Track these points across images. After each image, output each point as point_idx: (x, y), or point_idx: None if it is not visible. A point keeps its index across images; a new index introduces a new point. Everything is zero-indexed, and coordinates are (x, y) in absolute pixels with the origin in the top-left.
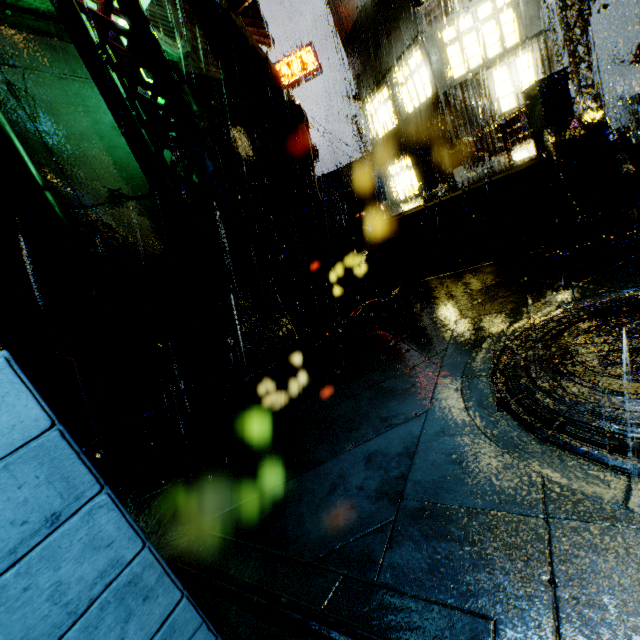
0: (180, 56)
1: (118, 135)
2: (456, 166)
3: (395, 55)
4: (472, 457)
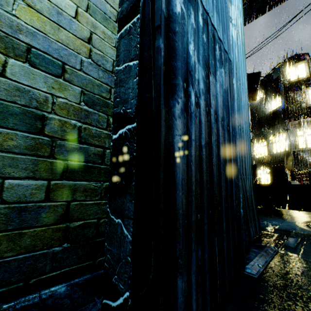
0: None
1: None
2: (293, 179)
3: (273, 132)
4: (298, 229)
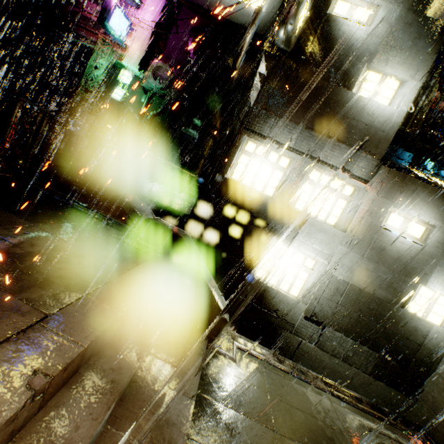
0: (157, 88)
1: (136, 103)
2: None
3: None
4: None
